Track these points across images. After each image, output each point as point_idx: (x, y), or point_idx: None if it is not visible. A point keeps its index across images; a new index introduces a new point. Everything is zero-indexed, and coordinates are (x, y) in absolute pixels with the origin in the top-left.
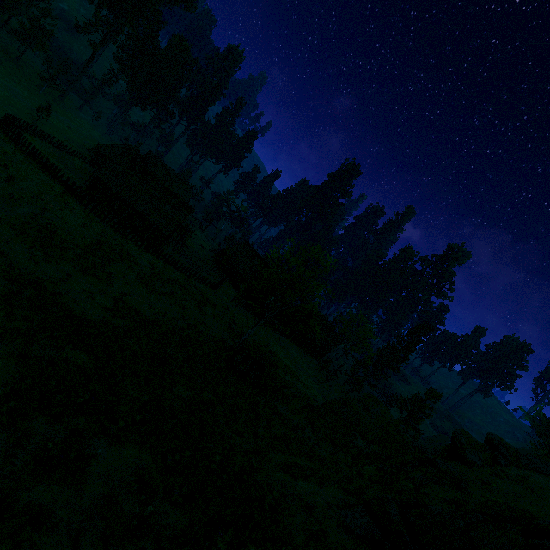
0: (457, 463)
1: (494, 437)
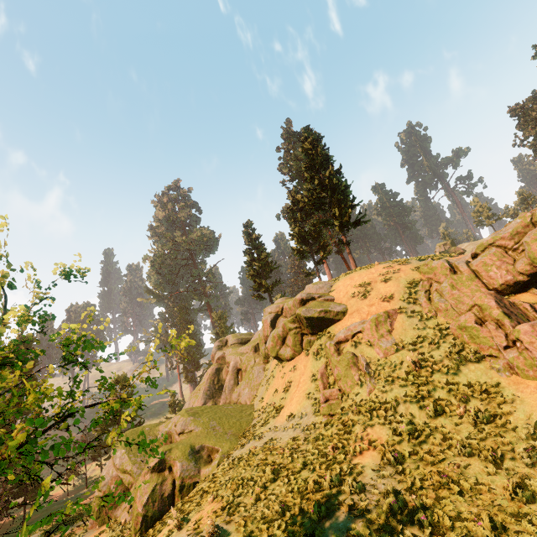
0: (340, 323)
1: (306, 295)
